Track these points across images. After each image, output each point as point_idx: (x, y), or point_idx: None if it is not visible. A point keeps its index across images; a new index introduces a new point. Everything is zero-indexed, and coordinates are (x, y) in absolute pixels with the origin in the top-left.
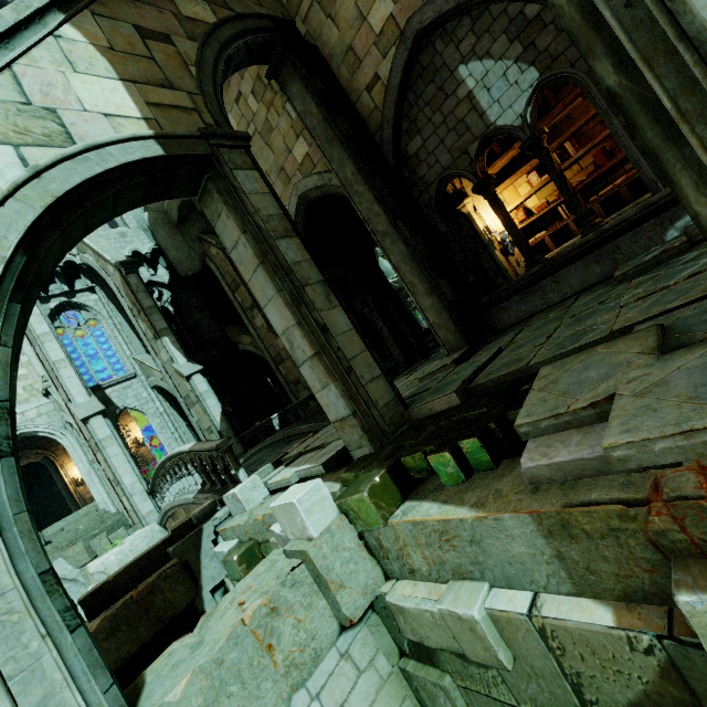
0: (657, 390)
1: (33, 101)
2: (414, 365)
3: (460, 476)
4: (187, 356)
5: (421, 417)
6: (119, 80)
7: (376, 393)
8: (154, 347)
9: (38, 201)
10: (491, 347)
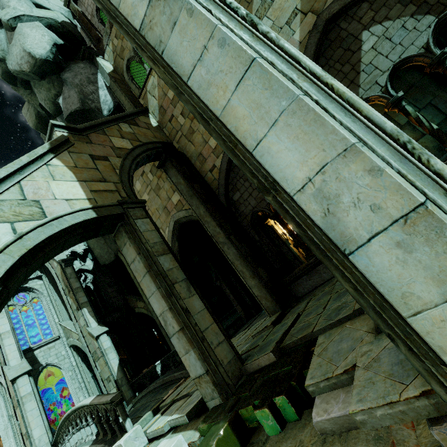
0: (375, 365)
1: (28, 197)
2: (251, 319)
3: (277, 427)
4: (98, 321)
5: (253, 370)
6: (77, 181)
7: (221, 354)
8: (75, 315)
9: (17, 252)
10: (294, 311)
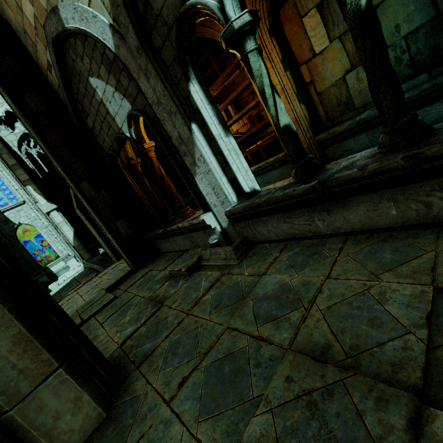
0: None
1: None
2: None
3: None
4: (47, 197)
5: None
6: None
7: None
8: (25, 190)
9: None
10: (131, 279)
